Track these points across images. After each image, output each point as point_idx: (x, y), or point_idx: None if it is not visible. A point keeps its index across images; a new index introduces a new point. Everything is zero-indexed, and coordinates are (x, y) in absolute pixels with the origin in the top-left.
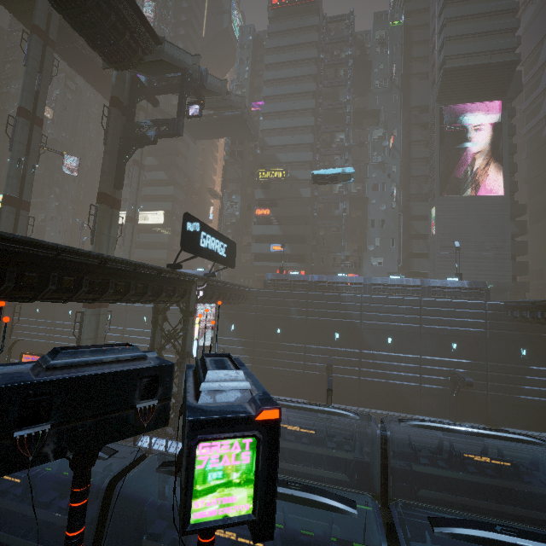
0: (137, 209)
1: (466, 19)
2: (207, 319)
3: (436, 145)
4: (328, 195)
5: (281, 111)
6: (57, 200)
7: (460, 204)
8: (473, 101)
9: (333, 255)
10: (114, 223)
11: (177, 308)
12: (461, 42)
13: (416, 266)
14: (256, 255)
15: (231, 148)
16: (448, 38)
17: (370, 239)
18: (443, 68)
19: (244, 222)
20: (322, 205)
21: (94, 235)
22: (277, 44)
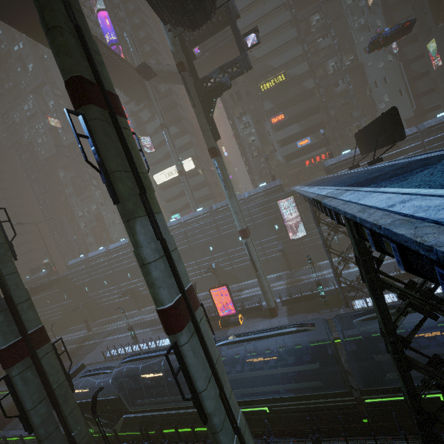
0: (181, 163)
1: None
2: (291, 217)
3: None
4: (325, 78)
5: (255, 21)
6: (98, 189)
7: None
8: None
9: (349, 127)
10: (225, 169)
11: (263, 220)
12: None
13: (427, 103)
14: (286, 157)
15: None
16: None
17: (378, 98)
18: None
19: (259, 136)
20: (323, 89)
21: (224, 183)
22: None
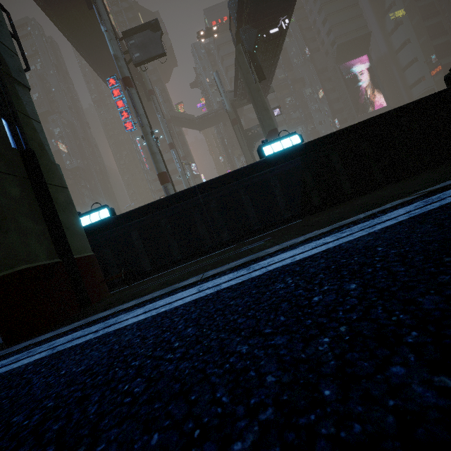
0: None
1: (336, 13)
2: None
3: (345, 89)
4: None
5: None
6: None
7: (369, 117)
8: (353, 58)
9: None
10: None
11: None
12: (339, 27)
13: None
14: None
15: (225, 128)
16: (331, 26)
17: None
18: (336, 45)
19: None
20: None
21: None
22: (228, 52)
